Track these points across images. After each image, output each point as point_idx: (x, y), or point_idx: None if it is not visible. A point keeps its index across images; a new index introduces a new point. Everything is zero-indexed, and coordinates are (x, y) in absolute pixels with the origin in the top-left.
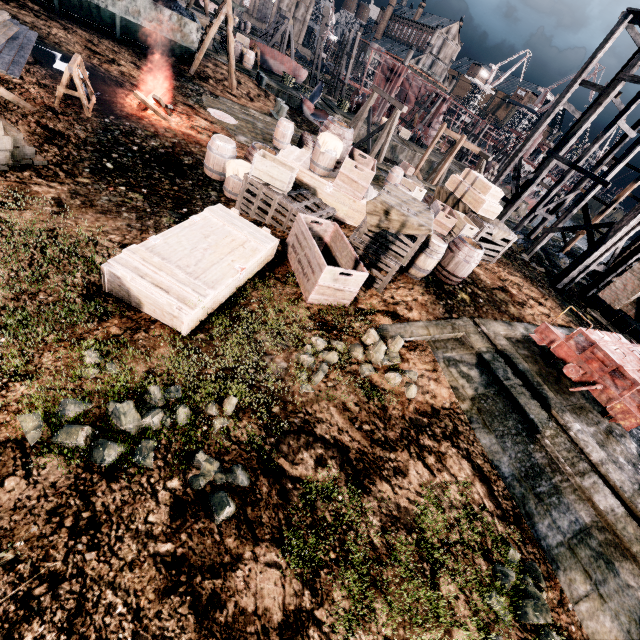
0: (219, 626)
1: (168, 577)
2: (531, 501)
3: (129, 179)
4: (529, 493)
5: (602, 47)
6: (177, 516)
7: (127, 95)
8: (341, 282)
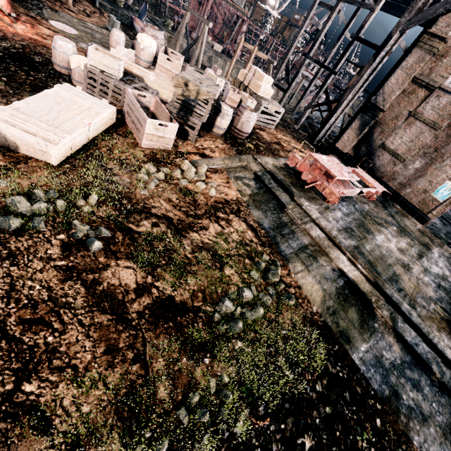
0: (99, 291)
1: (65, 274)
2: (278, 237)
3: None
4: (278, 234)
5: None
6: (66, 250)
7: None
8: (161, 131)
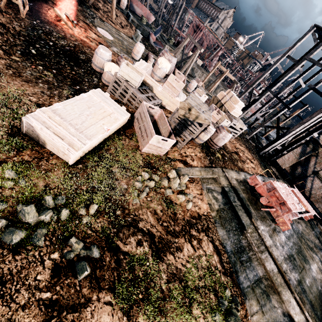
0: None
1: (46, 313)
2: (238, 264)
3: (45, 62)
4: (237, 260)
5: (300, 40)
6: (55, 276)
7: (49, 9)
8: (161, 143)
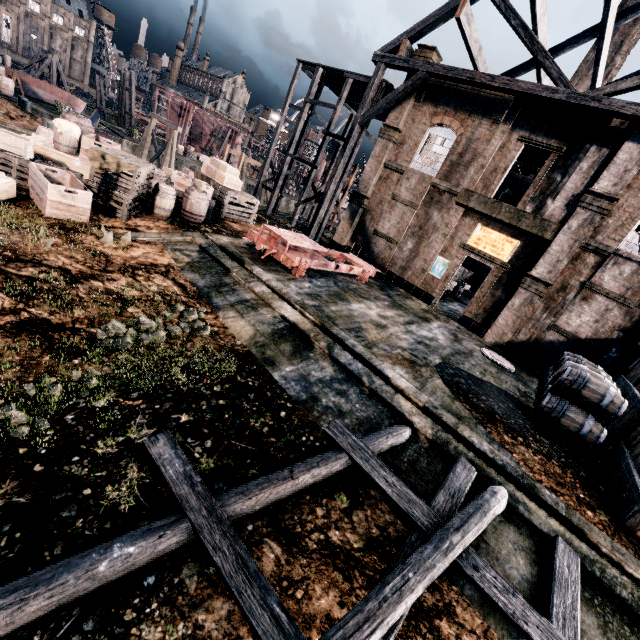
0: None
1: None
2: (213, 293)
3: None
4: (214, 291)
5: (293, 83)
6: None
7: None
8: (70, 199)
